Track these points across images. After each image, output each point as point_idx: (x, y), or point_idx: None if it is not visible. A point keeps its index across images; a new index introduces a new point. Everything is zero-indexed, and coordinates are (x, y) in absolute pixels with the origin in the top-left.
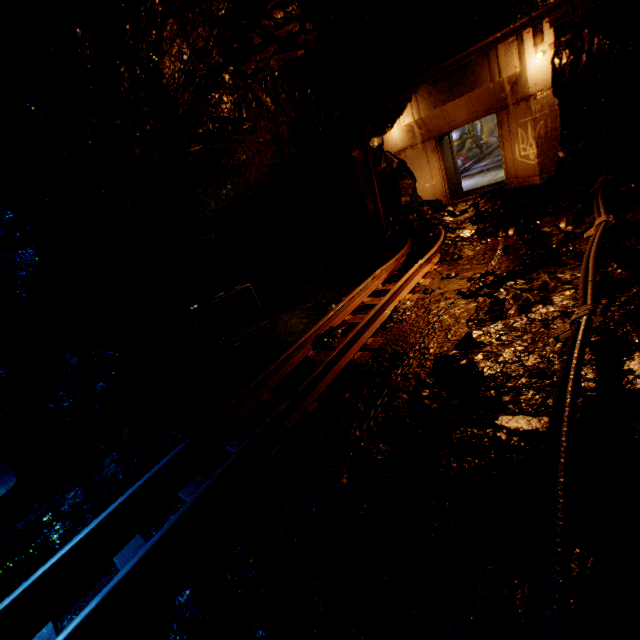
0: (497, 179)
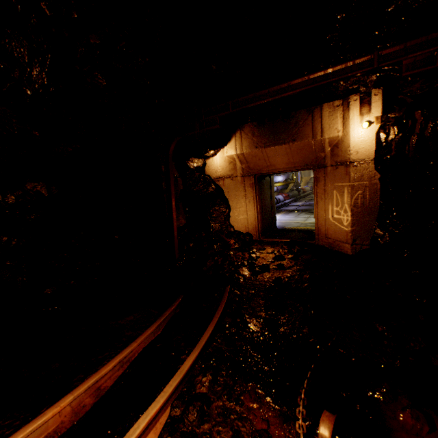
0: (307, 224)
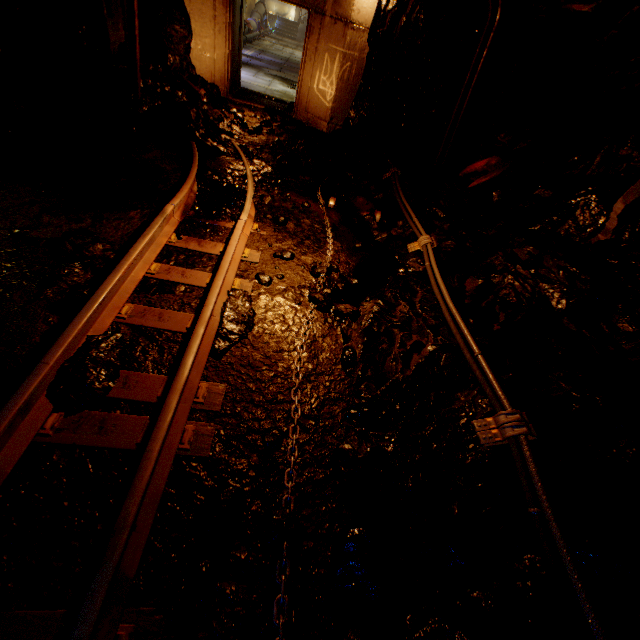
0: (274, 92)
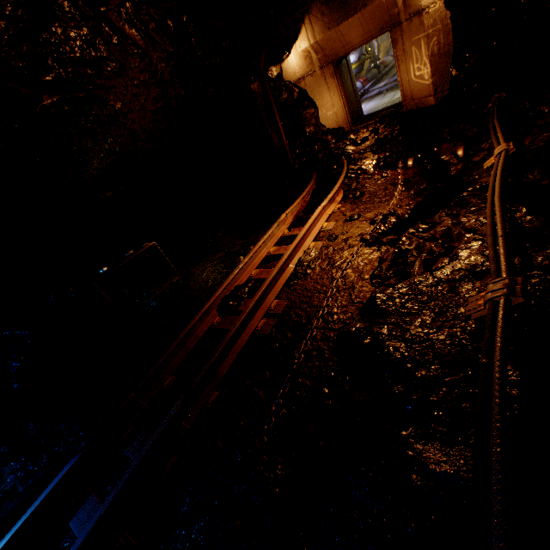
0: (395, 100)
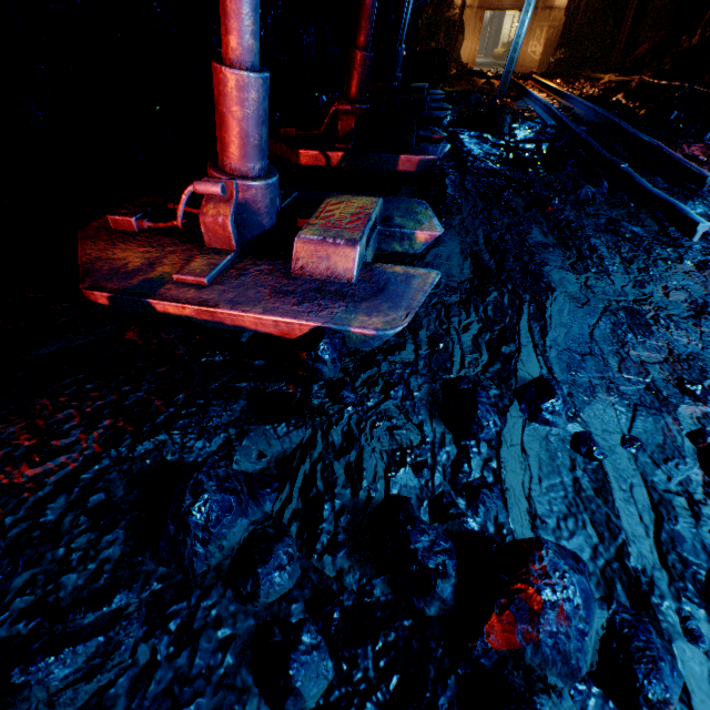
0: None
